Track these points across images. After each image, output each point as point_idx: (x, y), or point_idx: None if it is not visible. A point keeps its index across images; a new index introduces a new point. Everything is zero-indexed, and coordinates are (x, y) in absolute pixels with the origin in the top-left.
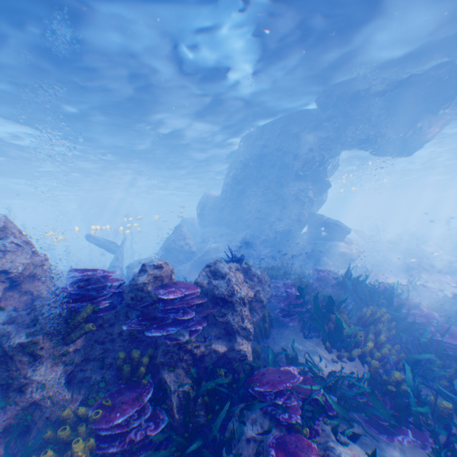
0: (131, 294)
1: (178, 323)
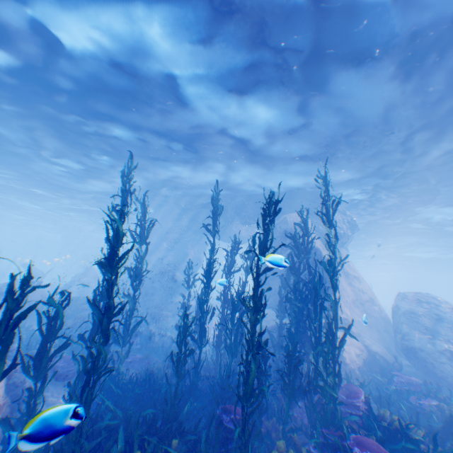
0: None
1: None
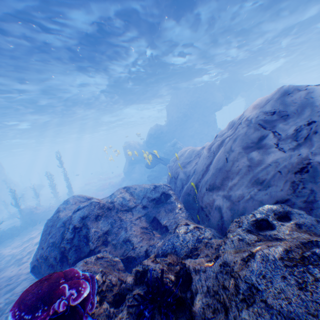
0: None
1: None
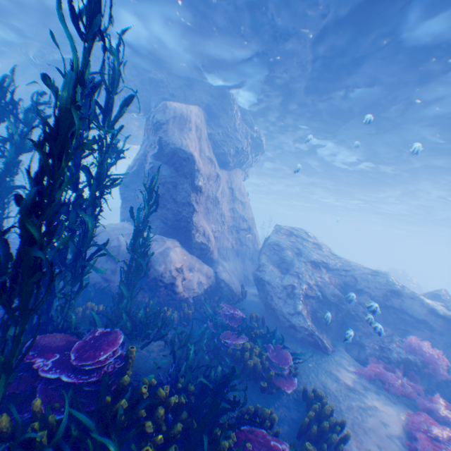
0: None
1: None
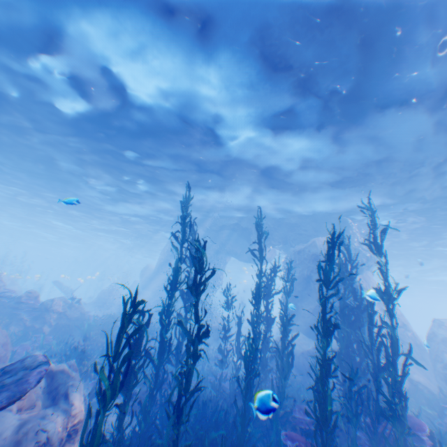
0: (17, 299)
1: (25, 311)
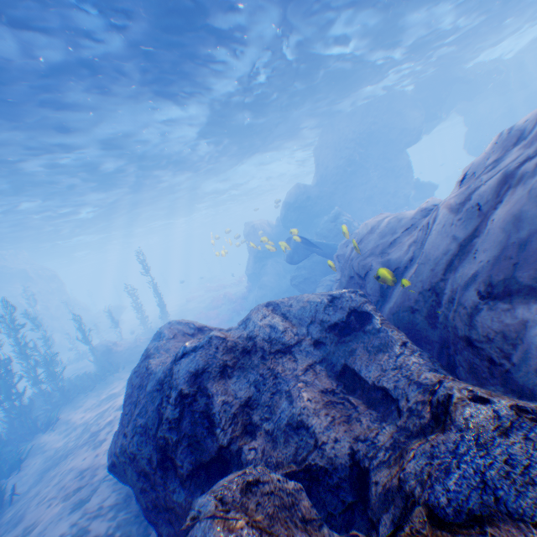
0: None
1: None
